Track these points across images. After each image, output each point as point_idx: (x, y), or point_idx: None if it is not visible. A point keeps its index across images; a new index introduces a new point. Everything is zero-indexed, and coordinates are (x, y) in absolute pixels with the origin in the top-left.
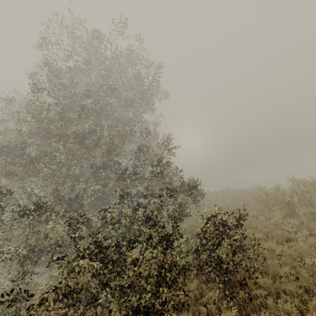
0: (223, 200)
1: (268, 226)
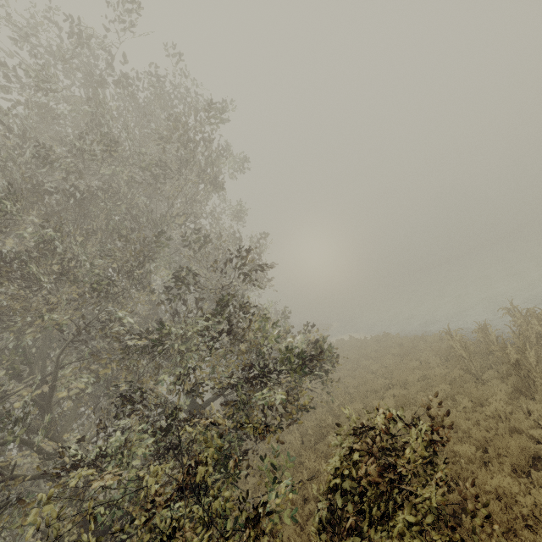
0: (381, 359)
1: (483, 422)
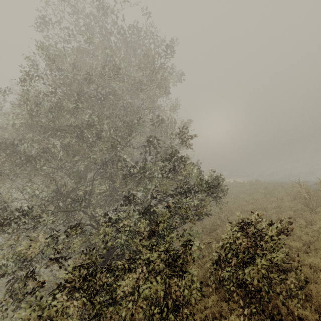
0: (252, 194)
1: (310, 232)
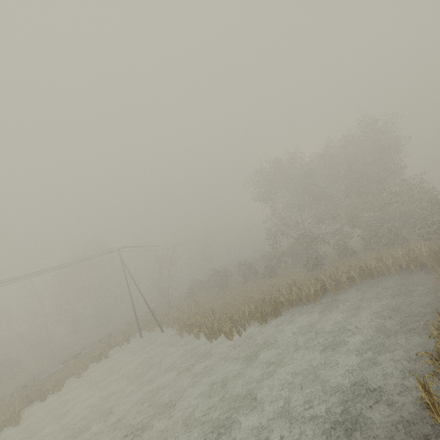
0: None
1: None
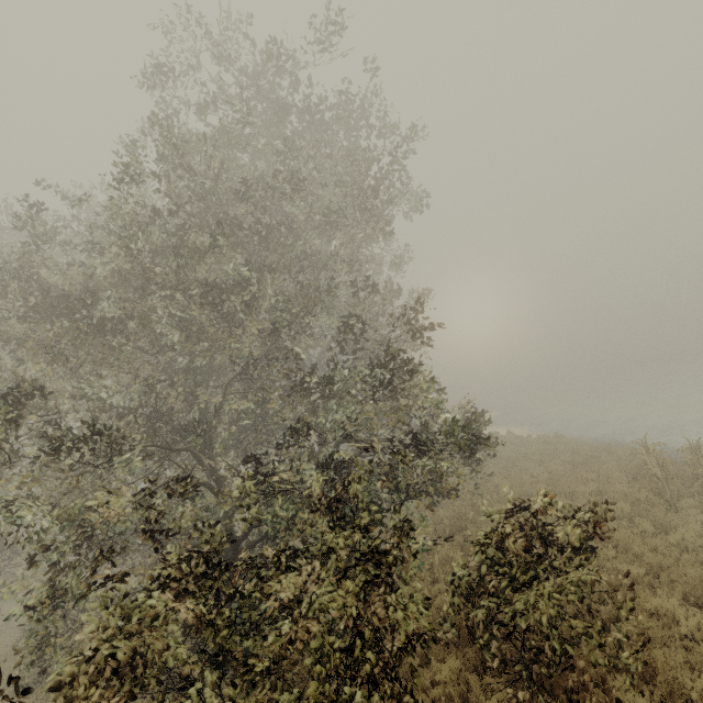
0: (545, 463)
1: (662, 549)
